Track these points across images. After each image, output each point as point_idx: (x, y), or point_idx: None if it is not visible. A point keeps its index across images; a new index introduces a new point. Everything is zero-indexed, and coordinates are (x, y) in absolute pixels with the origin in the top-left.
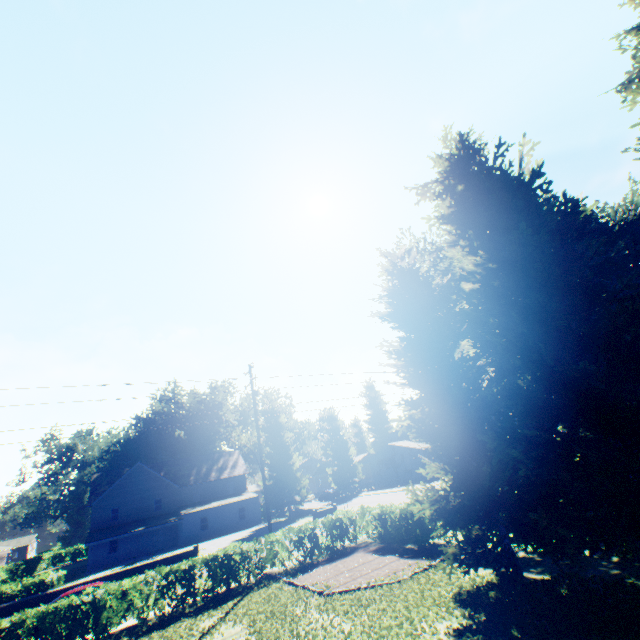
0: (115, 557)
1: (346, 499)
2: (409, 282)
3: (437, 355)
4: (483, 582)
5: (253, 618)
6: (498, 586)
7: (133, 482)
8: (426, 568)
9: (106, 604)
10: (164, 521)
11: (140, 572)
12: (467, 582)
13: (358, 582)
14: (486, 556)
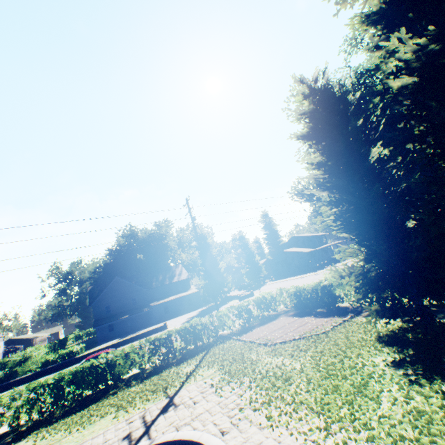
0: (114, 334)
1: (257, 288)
2: (327, 98)
3: (356, 160)
4: (395, 328)
5: (221, 364)
6: (411, 330)
7: (115, 289)
8: (341, 322)
9: (116, 363)
10: (140, 311)
11: (132, 341)
12: (382, 329)
13: (291, 335)
14: (402, 310)
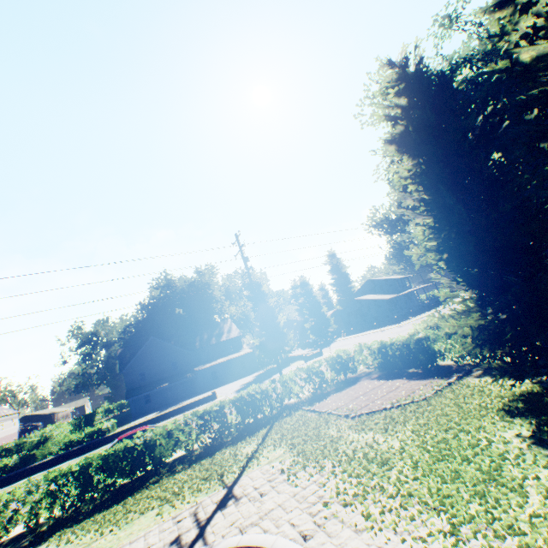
0: (151, 406)
1: (325, 345)
2: (426, 85)
3: (467, 168)
4: (524, 391)
5: (291, 442)
6: None
7: (151, 352)
8: (446, 386)
9: (156, 443)
10: (183, 377)
11: (174, 415)
12: (506, 393)
13: (379, 404)
14: (534, 367)
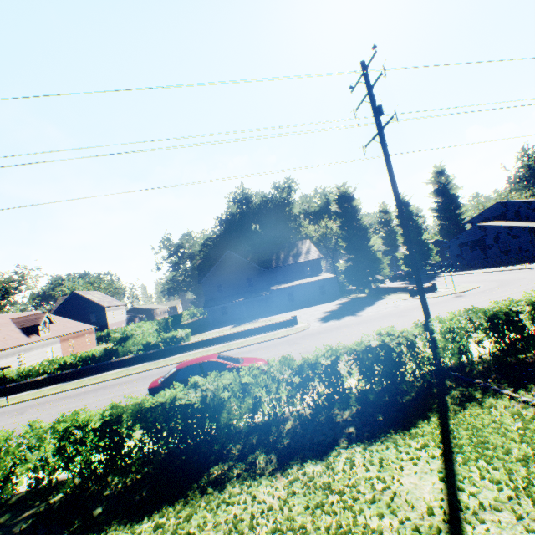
0: (227, 318)
1: (425, 280)
2: None
3: None
4: None
5: None
6: None
7: (227, 266)
8: None
9: (222, 401)
10: (257, 295)
11: (249, 335)
12: None
13: None
14: None
